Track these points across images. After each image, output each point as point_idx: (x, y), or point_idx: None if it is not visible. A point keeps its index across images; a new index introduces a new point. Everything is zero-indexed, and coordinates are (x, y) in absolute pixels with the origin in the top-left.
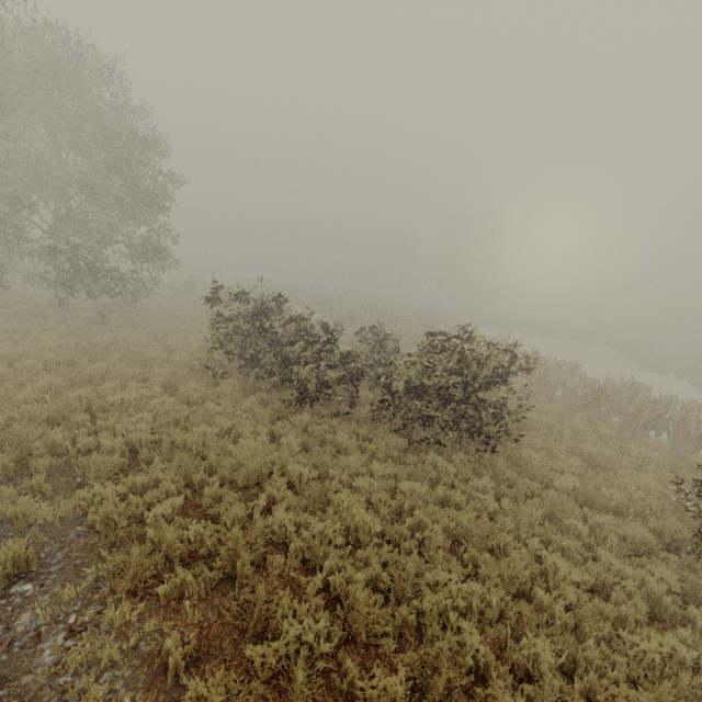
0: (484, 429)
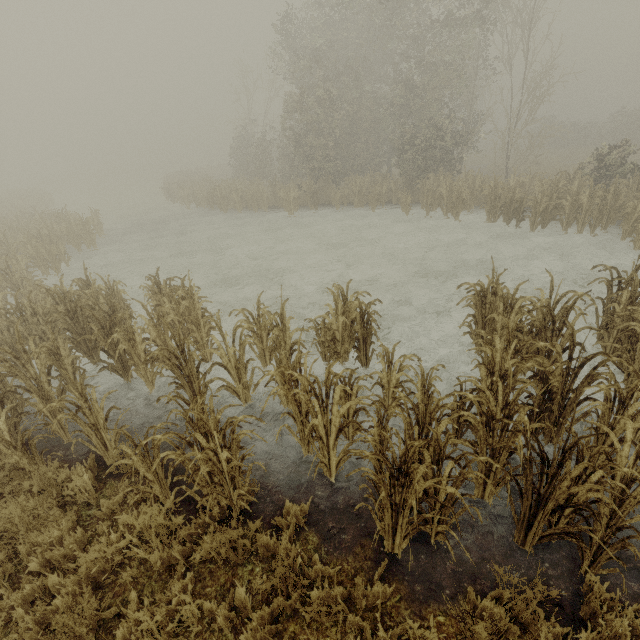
0: (635, 137)
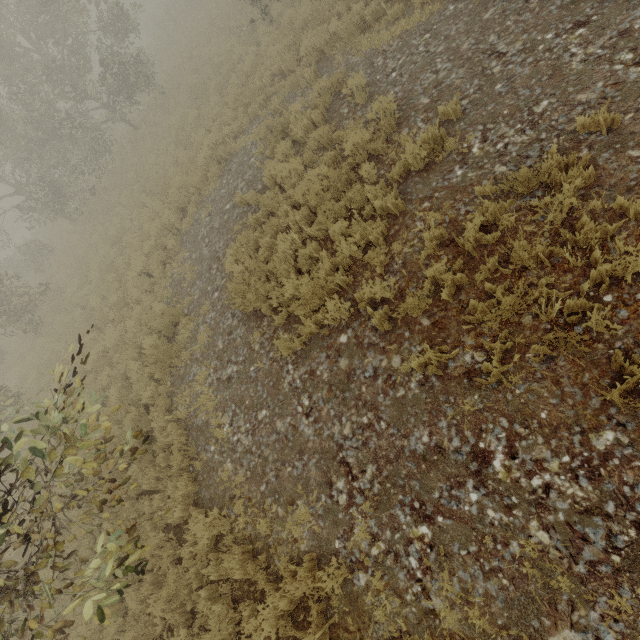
0: None
